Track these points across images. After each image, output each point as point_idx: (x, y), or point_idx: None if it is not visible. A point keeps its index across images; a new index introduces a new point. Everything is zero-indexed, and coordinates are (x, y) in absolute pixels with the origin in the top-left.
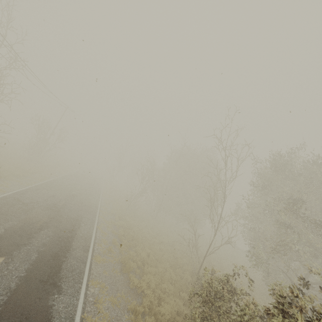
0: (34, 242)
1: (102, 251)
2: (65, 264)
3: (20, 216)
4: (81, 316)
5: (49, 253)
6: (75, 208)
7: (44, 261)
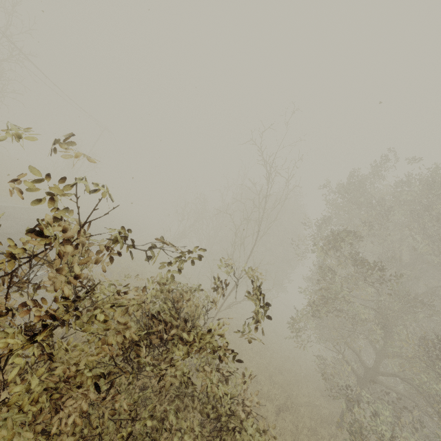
0: None
1: None
2: None
3: None
4: None
5: None
6: None
7: None
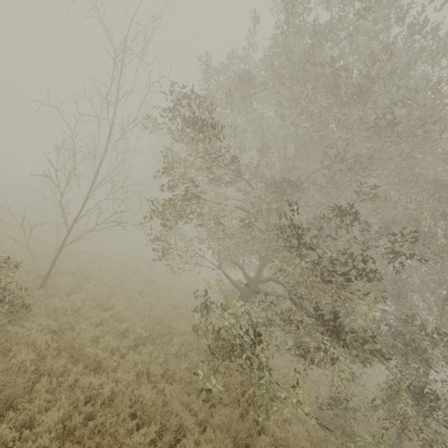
0: None
1: None
2: None
3: None
4: None
5: None
6: None
7: None
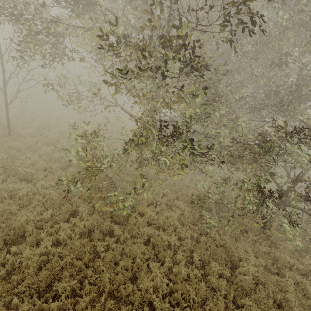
0: None
1: None
2: None
3: None
4: None
5: None
6: None
7: None
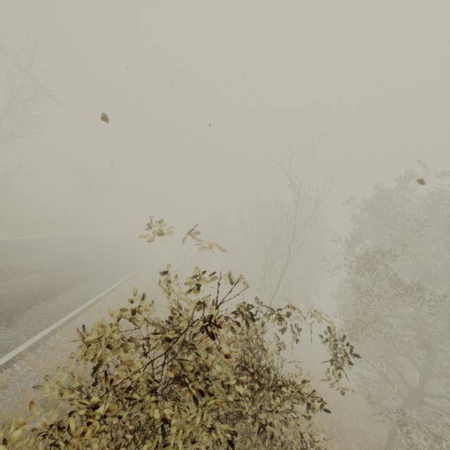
0: (13, 281)
1: (105, 309)
2: (38, 306)
3: (16, 257)
4: (22, 353)
5: (25, 293)
6: (99, 264)
7: (12, 298)
